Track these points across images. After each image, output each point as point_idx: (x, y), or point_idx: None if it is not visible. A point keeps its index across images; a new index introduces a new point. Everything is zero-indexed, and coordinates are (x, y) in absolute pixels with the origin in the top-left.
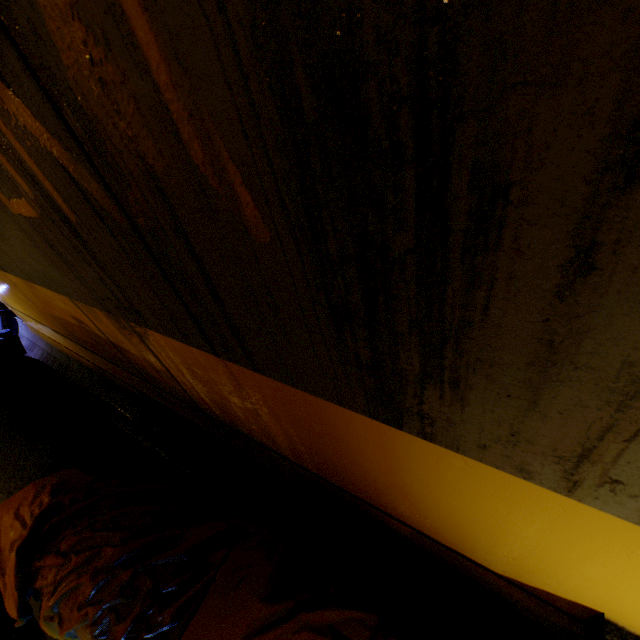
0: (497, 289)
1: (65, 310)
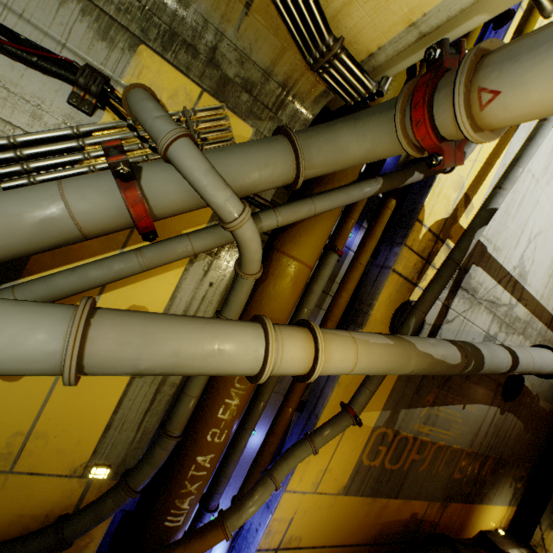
0: (492, 484)
1: (412, 510)
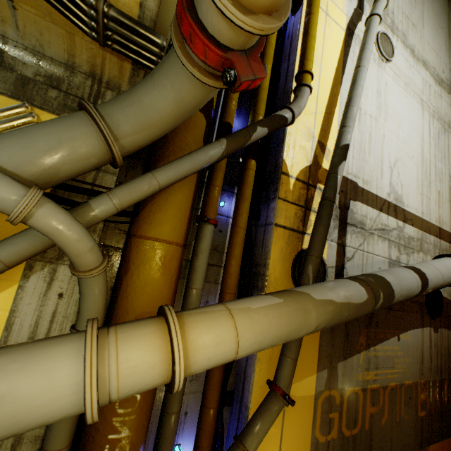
0: None
1: None
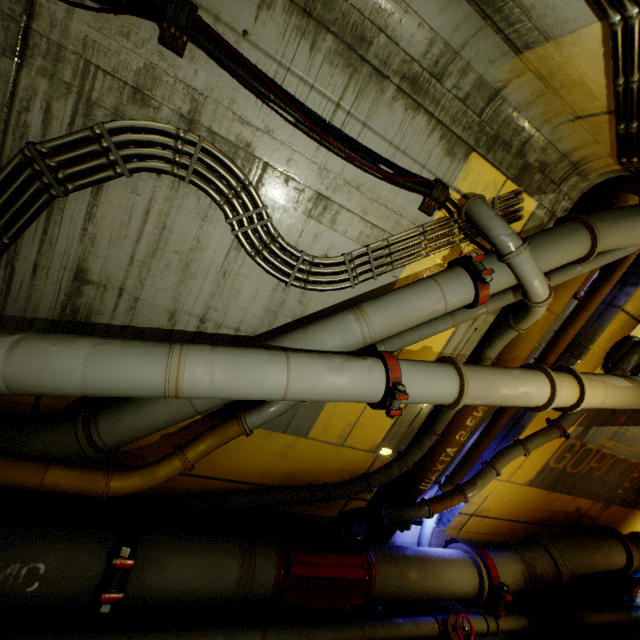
0: None
1: (578, 505)
